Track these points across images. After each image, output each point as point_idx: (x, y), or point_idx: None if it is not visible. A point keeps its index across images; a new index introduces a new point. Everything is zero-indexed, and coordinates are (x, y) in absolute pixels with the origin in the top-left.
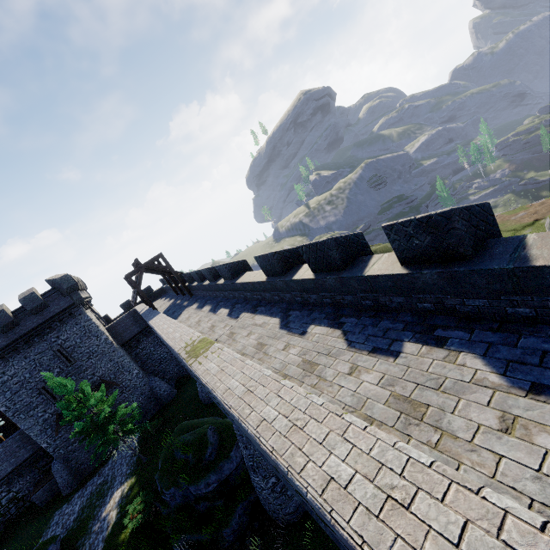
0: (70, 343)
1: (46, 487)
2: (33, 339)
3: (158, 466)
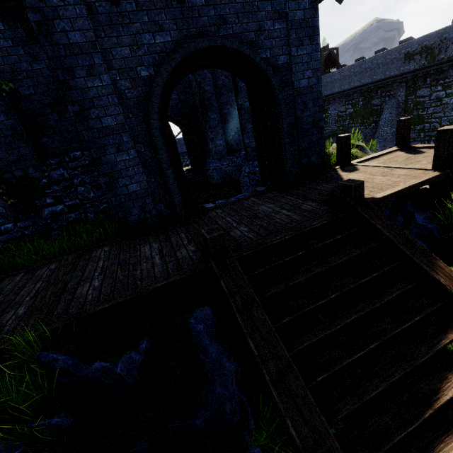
0: None
1: None
2: None
3: None
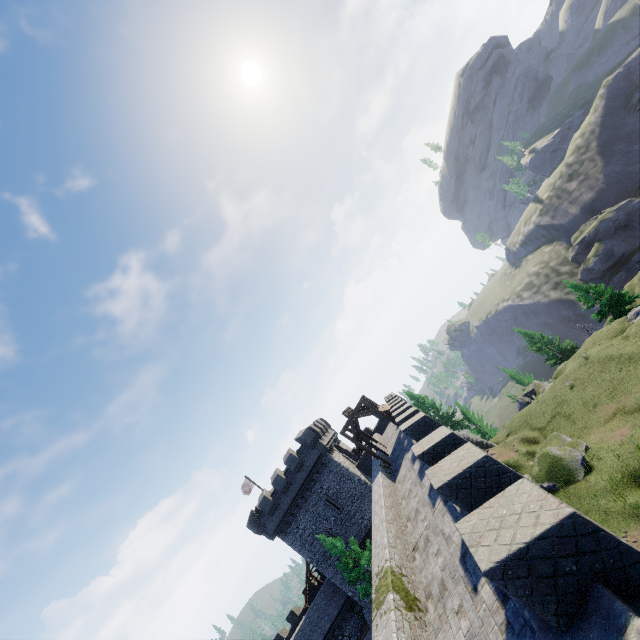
0: (332, 491)
1: (368, 636)
2: (305, 494)
3: None
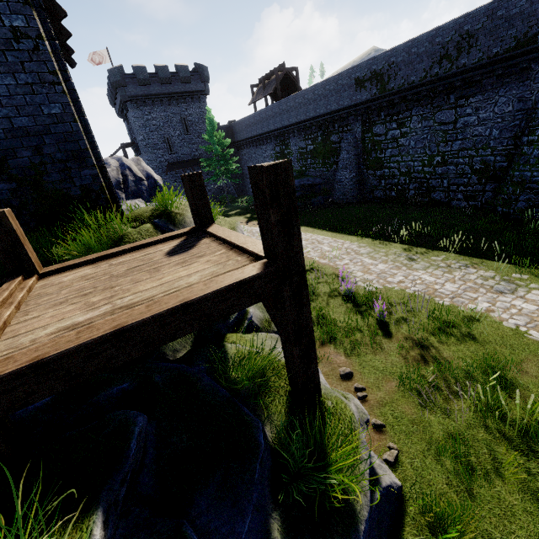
0: (191, 118)
1: None
2: (172, 101)
3: (242, 205)
